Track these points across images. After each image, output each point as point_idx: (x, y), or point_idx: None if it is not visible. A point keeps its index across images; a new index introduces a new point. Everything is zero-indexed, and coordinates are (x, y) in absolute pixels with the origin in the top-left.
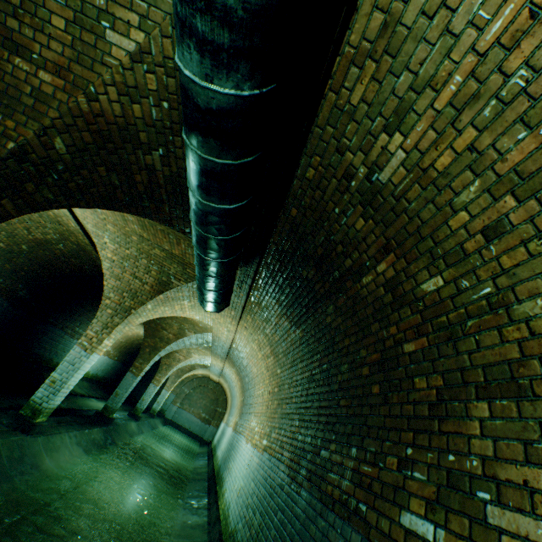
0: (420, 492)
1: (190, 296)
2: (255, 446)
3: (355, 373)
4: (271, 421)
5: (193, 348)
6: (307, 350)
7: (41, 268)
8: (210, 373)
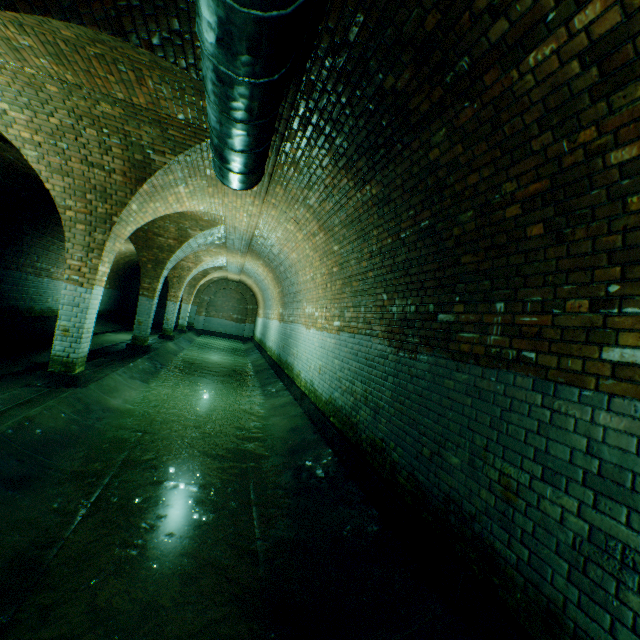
0: (639, 326)
1: (185, 179)
2: (323, 330)
3: (489, 220)
4: (338, 303)
5: (201, 251)
6: (389, 210)
7: None
8: (228, 274)
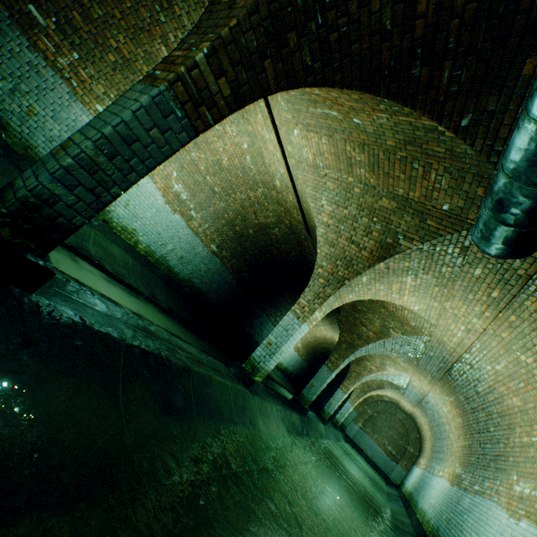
0: None
1: (417, 269)
2: None
3: None
4: None
5: (388, 359)
6: None
7: (259, 253)
8: (401, 399)
